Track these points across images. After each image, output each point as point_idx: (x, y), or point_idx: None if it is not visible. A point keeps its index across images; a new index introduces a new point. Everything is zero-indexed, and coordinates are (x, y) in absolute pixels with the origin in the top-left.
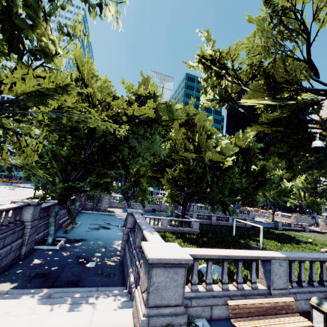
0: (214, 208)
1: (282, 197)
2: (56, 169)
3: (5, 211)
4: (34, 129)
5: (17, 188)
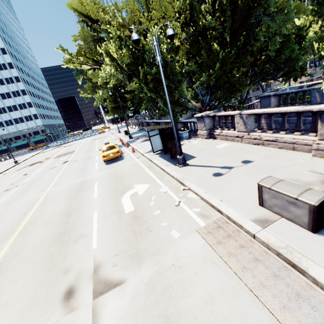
0: (289, 79)
1: (301, 57)
2: (224, 76)
3: (226, 117)
4: (85, 67)
5: (62, 146)
